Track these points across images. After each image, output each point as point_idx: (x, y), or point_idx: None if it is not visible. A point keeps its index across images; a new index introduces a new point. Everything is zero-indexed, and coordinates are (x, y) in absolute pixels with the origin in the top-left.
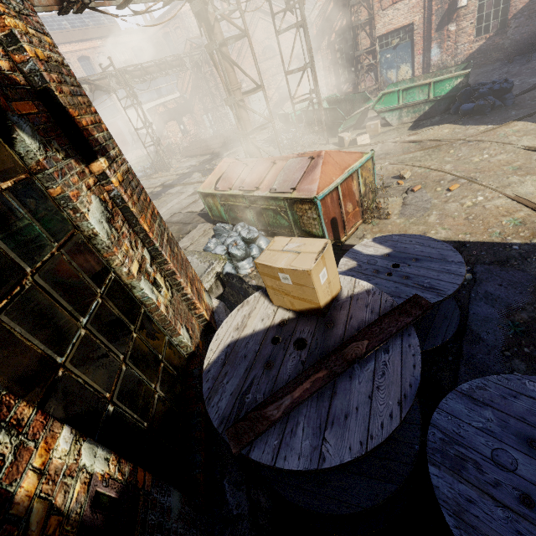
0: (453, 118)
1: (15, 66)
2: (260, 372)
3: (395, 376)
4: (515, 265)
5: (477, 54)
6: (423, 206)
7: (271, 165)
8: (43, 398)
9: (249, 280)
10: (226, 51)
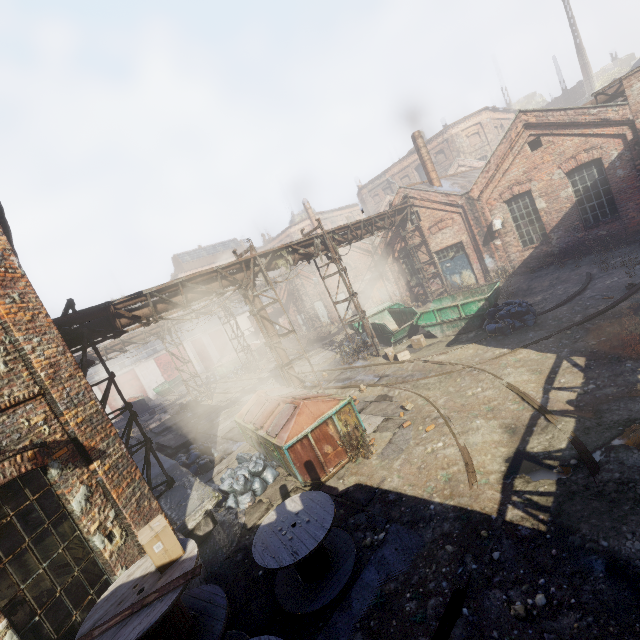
0: (482, 336)
1: (65, 432)
2: (114, 607)
3: (151, 617)
4: (420, 527)
5: (531, 260)
6: (400, 446)
7: (276, 406)
8: (6, 604)
9: (241, 516)
10: (264, 313)
